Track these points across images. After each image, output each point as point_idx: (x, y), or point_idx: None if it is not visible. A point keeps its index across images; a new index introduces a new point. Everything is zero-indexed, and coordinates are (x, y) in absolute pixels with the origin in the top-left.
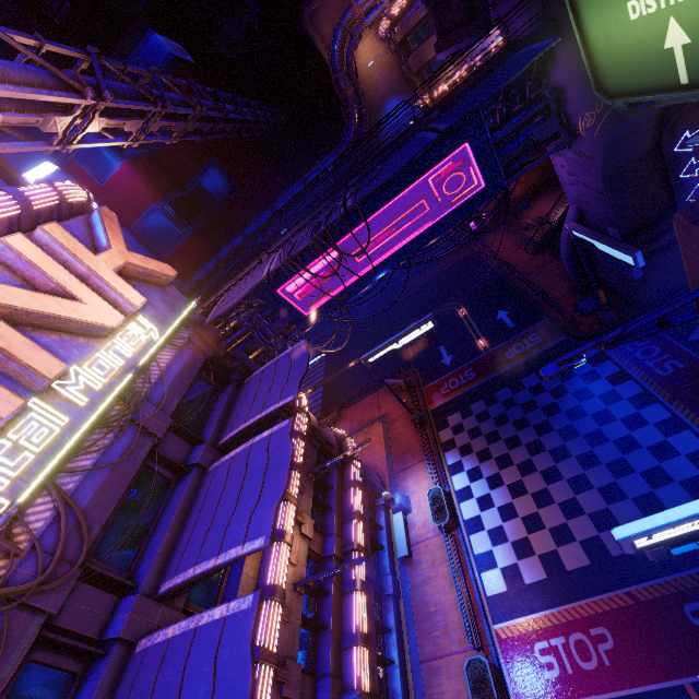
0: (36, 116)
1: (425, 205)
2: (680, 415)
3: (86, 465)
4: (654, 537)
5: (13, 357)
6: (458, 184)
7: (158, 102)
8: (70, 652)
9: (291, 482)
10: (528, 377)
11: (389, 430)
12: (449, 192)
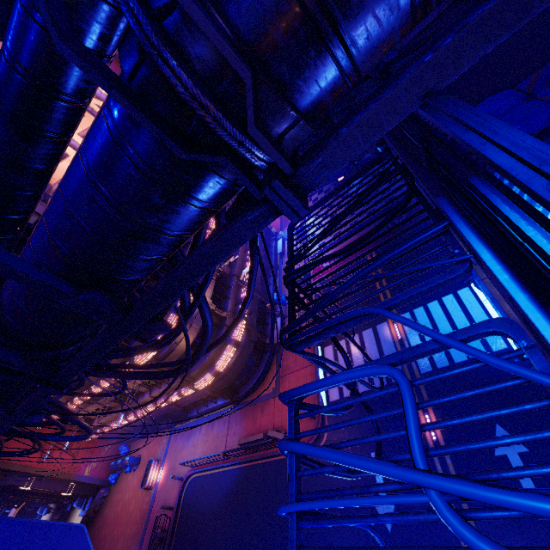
0: None
1: None
2: None
3: None
4: None
5: None
6: None
7: None
8: None
9: None
10: None
11: None
12: None
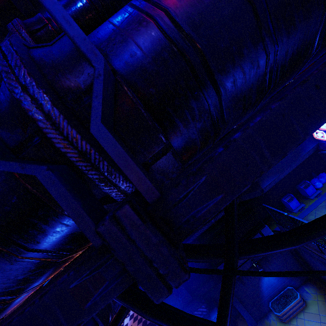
0: None
1: None
2: None
3: None
4: None
5: None
6: None
7: None
8: None
9: None
10: None
11: None
12: None
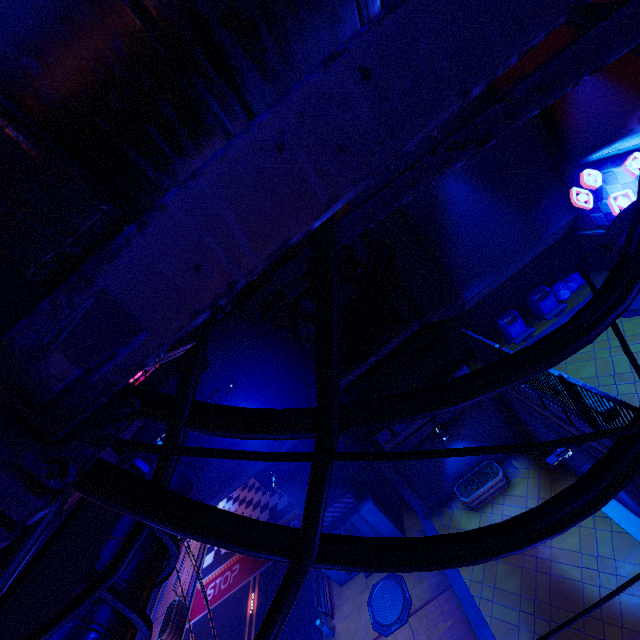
0: None
1: None
2: None
3: None
4: None
5: None
6: None
7: None
8: None
9: None
10: None
11: None
12: None
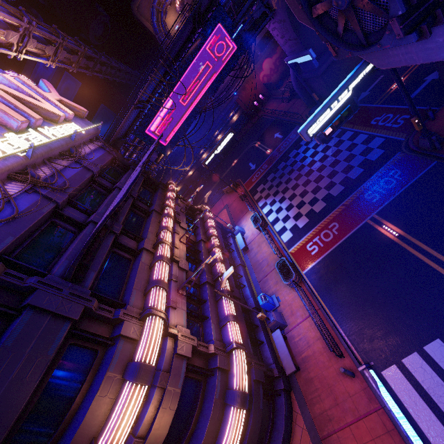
0: (3, 30)
1: (209, 64)
2: (357, 130)
3: (61, 166)
4: (315, 127)
5: (18, 107)
6: (222, 48)
7: (60, 36)
8: (71, 224)
9: (169, 202)
10: (291, 153)
11: (229, 209)
12: (219, 54)
